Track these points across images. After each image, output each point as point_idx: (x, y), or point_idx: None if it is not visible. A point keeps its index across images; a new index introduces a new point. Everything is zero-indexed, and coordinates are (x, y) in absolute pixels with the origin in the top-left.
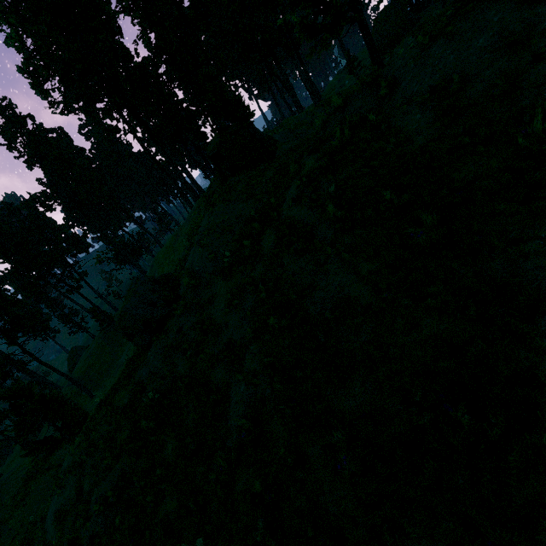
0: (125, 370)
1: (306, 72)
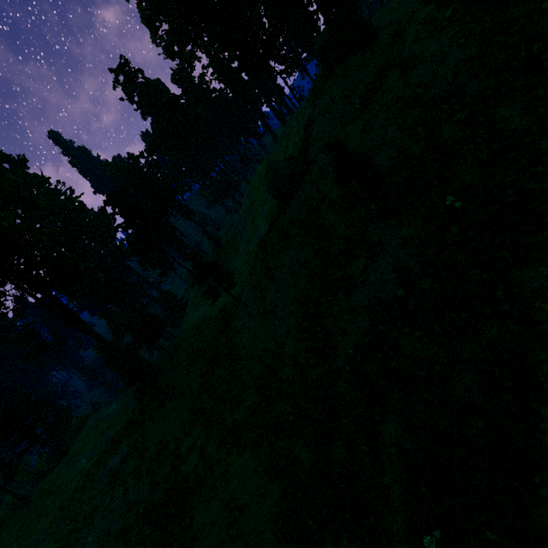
0: (277, 215)
1: None
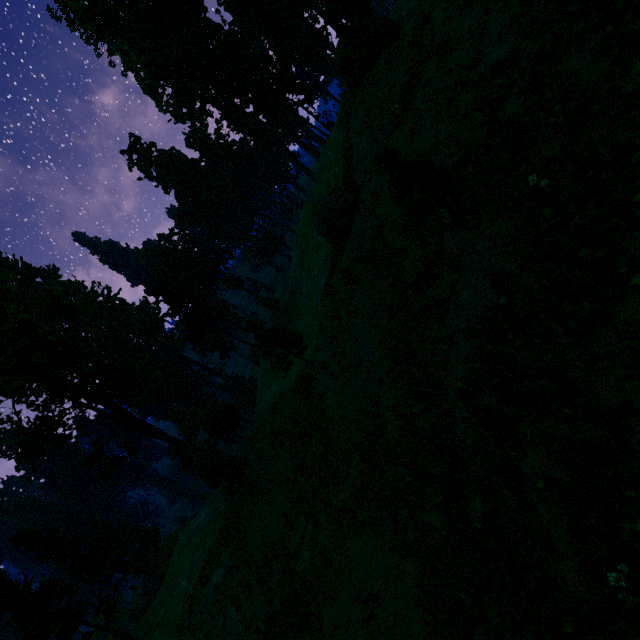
0: (335, 256)
1: None
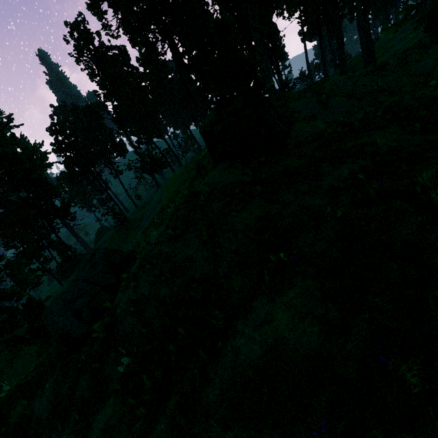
0: (47, 360)
1: (366, 19)
